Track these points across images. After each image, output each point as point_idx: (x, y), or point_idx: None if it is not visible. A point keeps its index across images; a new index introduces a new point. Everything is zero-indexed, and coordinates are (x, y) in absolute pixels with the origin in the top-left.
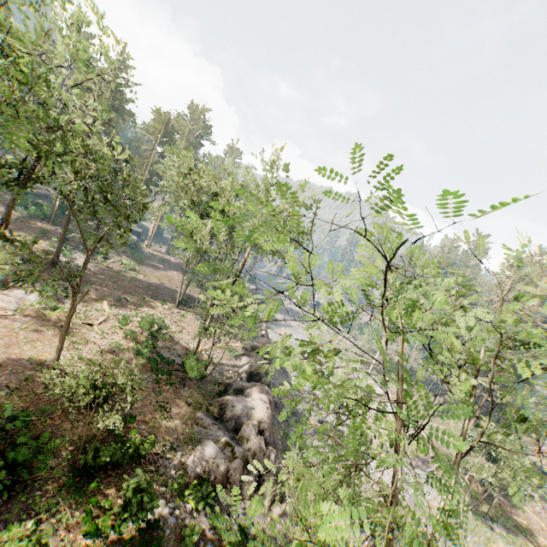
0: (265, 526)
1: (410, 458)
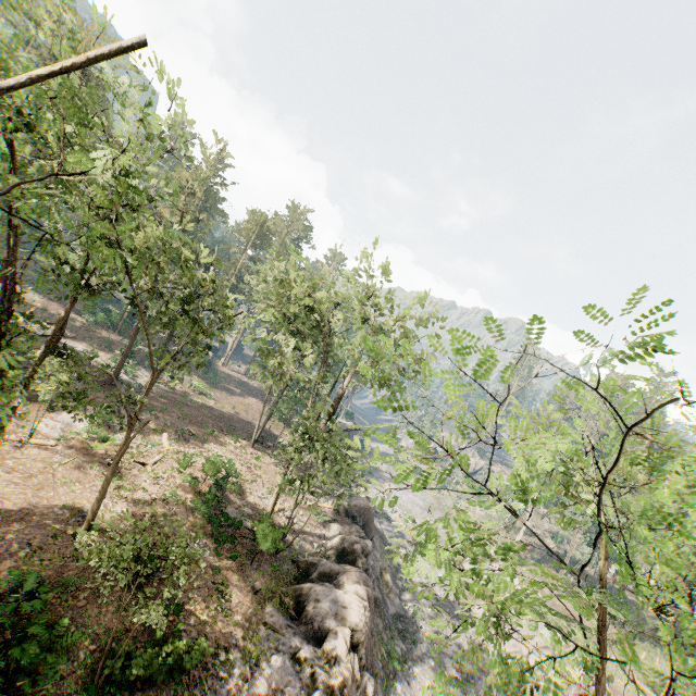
0: None
1: None
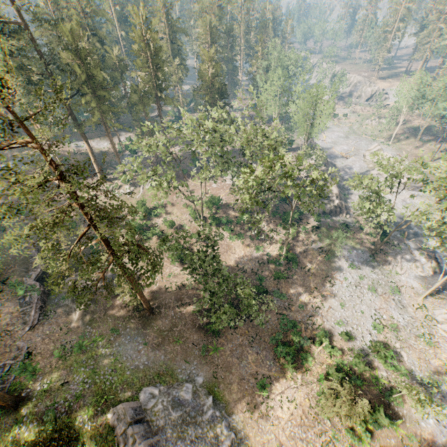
0: (345, 220)
1: (409, 188)
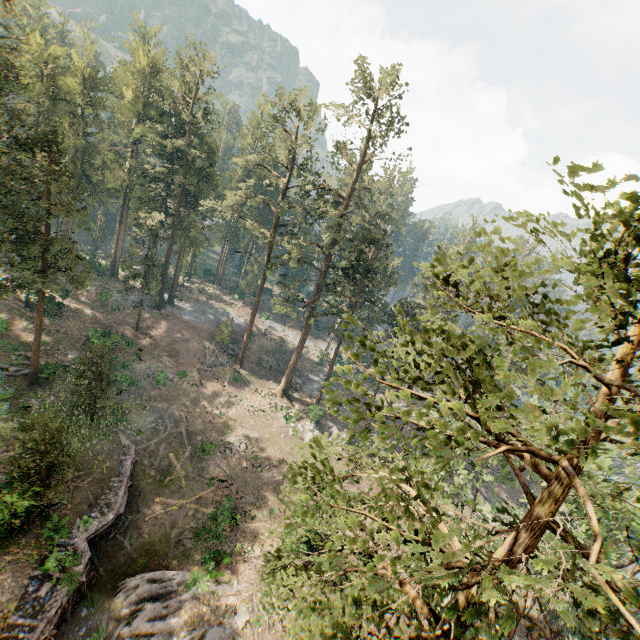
0: None
1: None
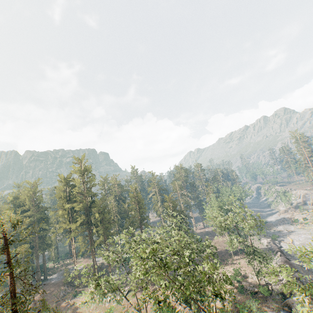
0: None
1: None
